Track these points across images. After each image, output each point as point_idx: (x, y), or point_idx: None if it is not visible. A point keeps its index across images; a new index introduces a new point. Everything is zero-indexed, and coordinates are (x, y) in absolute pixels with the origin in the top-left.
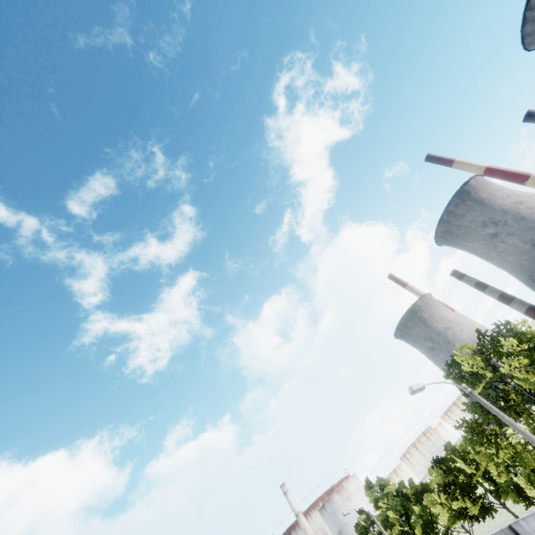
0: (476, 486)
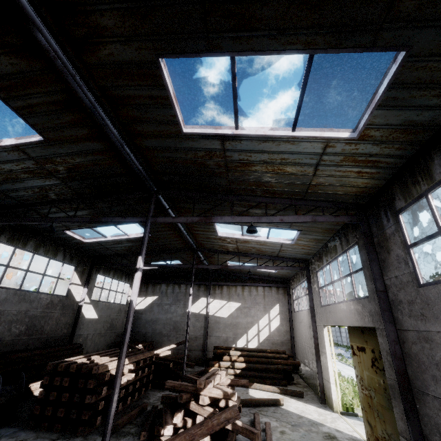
0: None
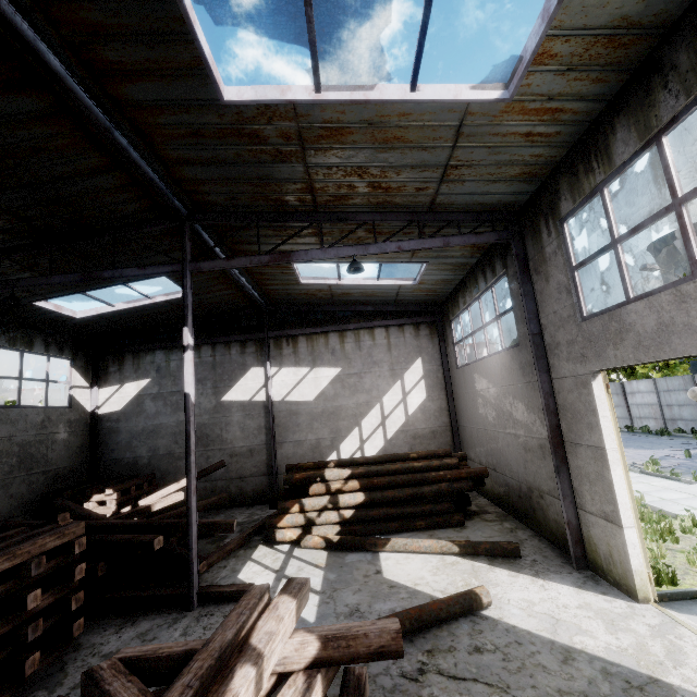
0: (614, 370)
